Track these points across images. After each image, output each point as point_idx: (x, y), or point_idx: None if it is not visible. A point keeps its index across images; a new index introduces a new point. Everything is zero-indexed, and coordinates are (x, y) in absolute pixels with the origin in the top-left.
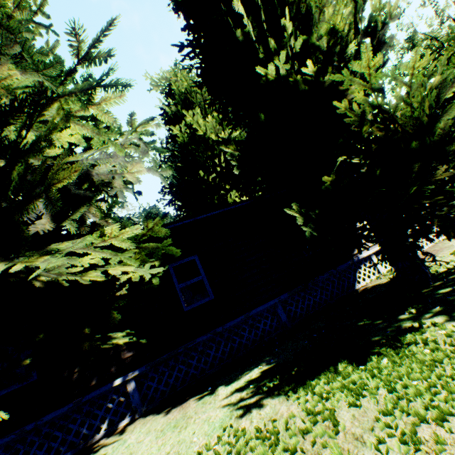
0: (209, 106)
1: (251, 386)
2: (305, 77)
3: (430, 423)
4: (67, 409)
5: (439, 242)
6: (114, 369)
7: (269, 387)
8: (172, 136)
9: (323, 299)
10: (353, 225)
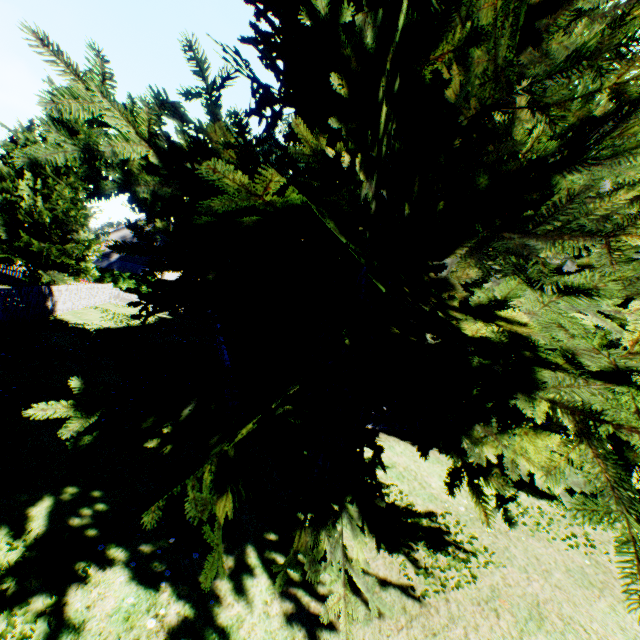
0: None
1: None
2: None
3: None
4: None
5: None
6: None
7: None
8: None
9: None
10: None
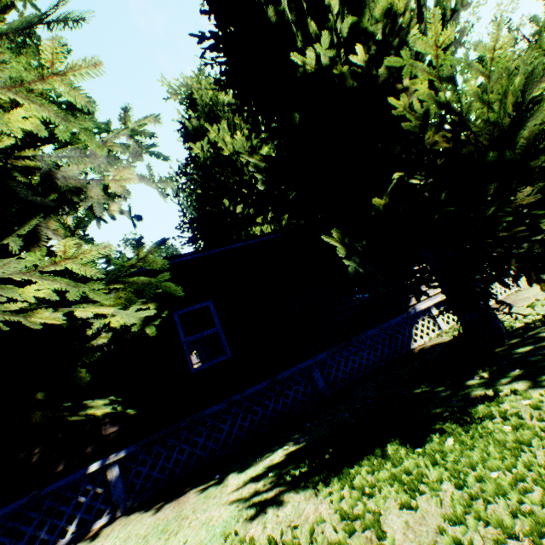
0: (234, 112)
1: (270, 474)
2: (353, 69)
3: (521, 539)
4: (19, 506)
5: (512, 294)
6: (90, 449)
7: (294, 477)
8: (192, 157)
9: (370, 361)
10: (410, 267)
